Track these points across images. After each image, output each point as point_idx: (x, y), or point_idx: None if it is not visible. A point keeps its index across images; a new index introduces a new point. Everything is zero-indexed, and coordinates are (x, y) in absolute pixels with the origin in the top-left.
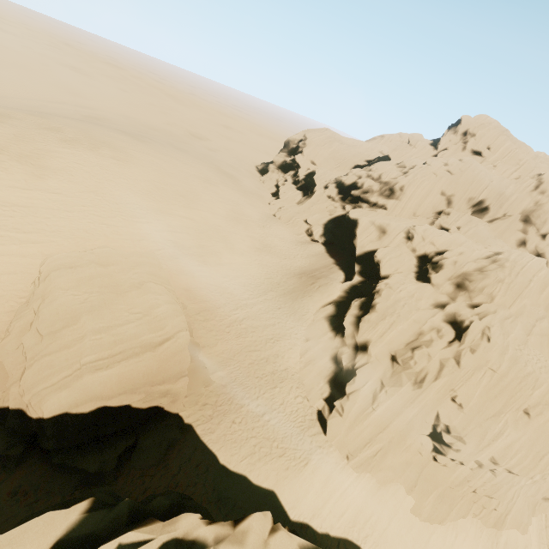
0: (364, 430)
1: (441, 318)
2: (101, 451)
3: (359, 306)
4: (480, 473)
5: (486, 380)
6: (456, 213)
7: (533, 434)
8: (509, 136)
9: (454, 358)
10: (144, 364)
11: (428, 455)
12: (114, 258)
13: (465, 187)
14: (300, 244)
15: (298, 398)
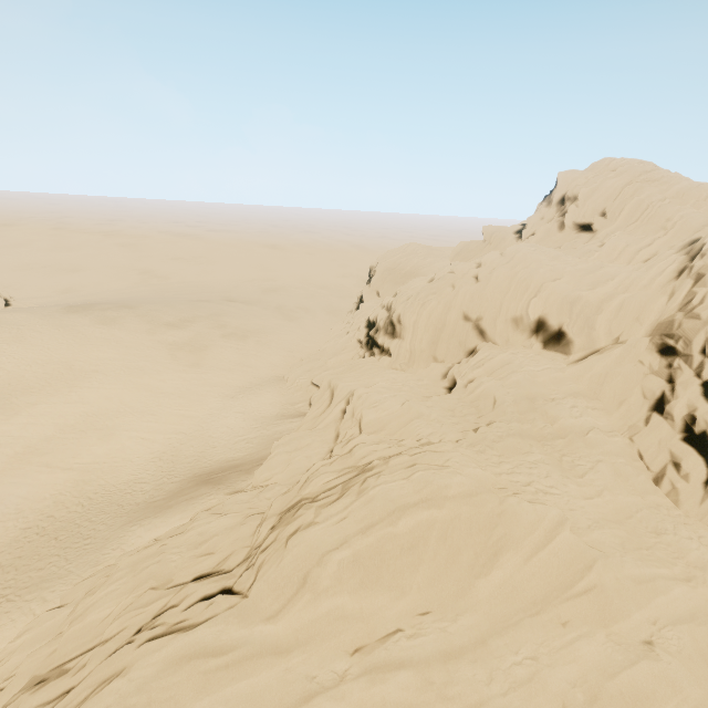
0: None
1: (147, 614)
2: None
3: None
4: None
5: None
6: (485, 351)
7: None
8: (659, 180)
9: None
10: None
11: None
12: None
13: (496, 300)
14: (273, 421)
15: None
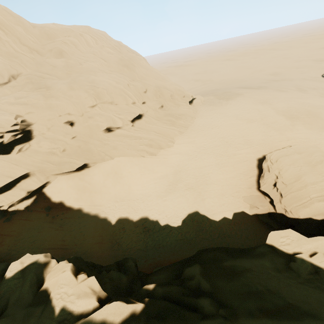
0: None
1: None
2: None
3: None
4: None
5: None
6: None
7: None
8: None
9: None
10: None
11: None
12: (301, 150)
13: None
14: None
15: None
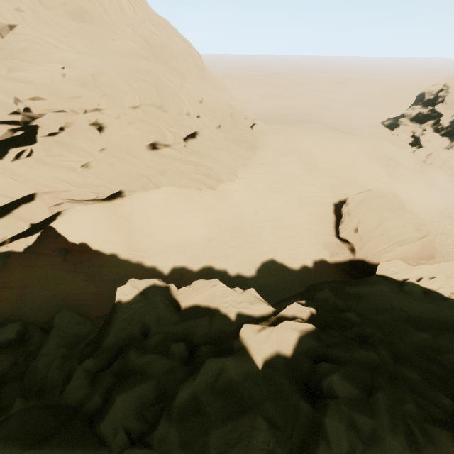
0: None
1: None
2: None
3: None
4: None
5: None
6: None
7: None
8: None
9: None
10: (416, 247)
11: None
12: (383, 194)
13: None
14: None
15: None
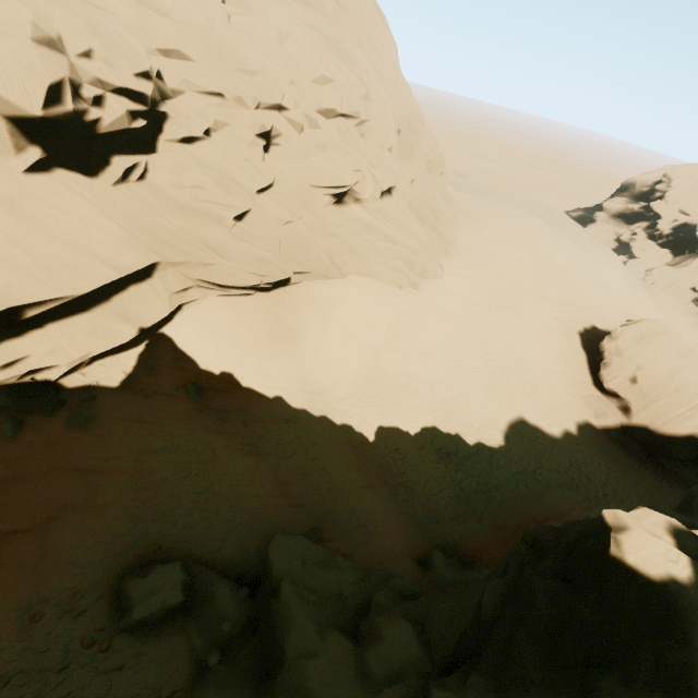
0: None
1: None
2: (686, 468)
3: None
4: None
5: None
6: None
7: None
8: None
9: None
10: None
11: None
12: (666, 329)
13: None
14: None
15: None
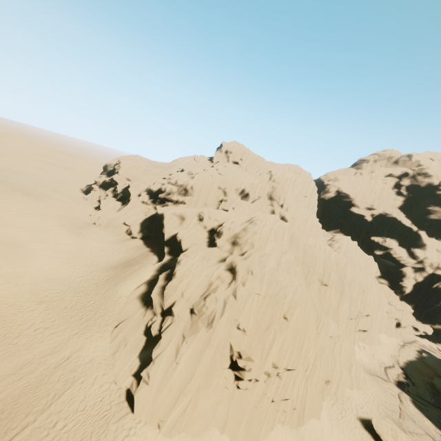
0: (171, 388)
1: (223, 268)
2: None
3: (165, 278)
4: (271, 381)
5: (255, 303)
6: (230, 199)
7: (293, 332)
8: (251, 152)
9: (232, 294)
10: None
11: (232, 385)
12: None
13: (231, 182)
14: (119, 242)
15: (103, 386)
